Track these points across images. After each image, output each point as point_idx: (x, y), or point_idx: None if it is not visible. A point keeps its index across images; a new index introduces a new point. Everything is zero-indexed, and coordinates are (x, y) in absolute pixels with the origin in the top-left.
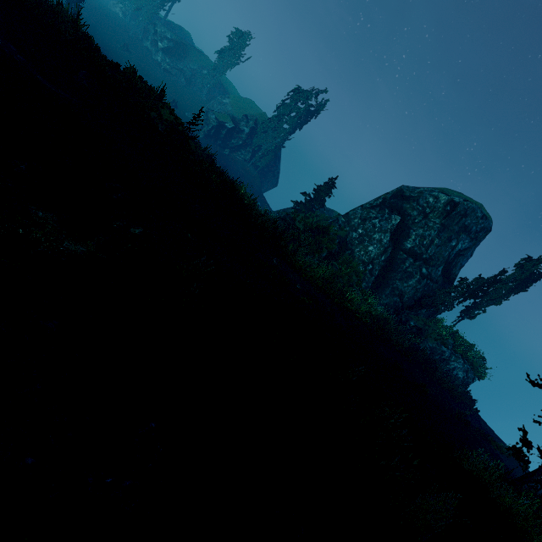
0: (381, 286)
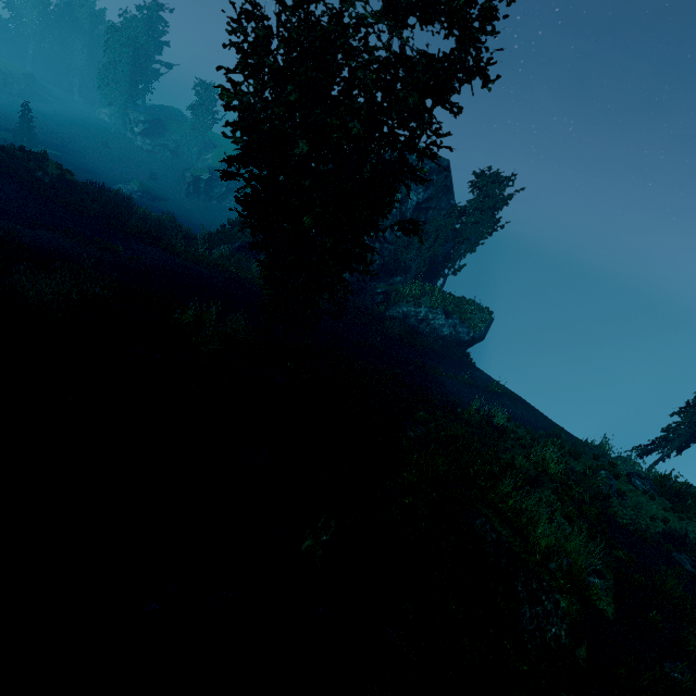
0: None
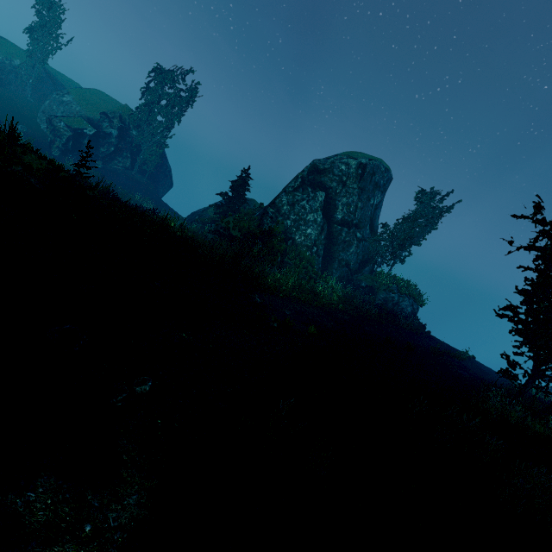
0: (329, 263)
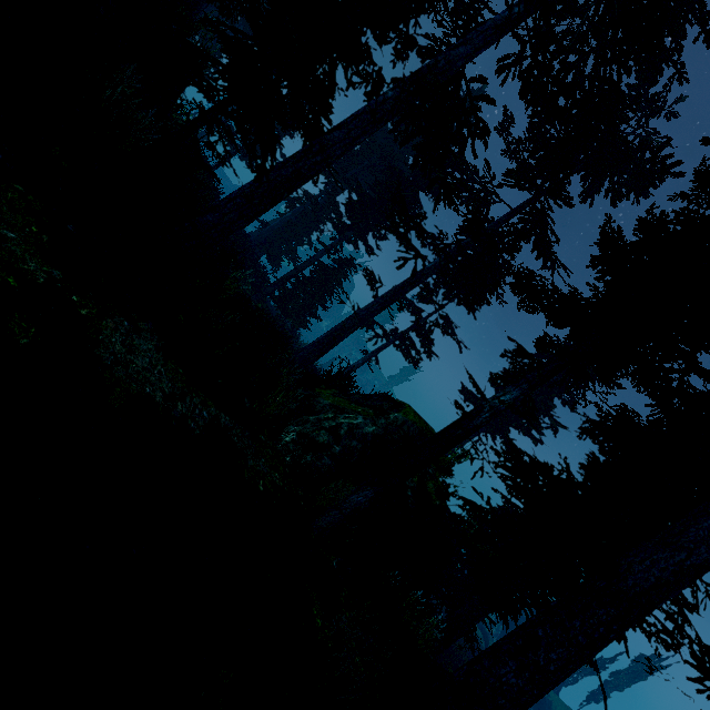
0: None
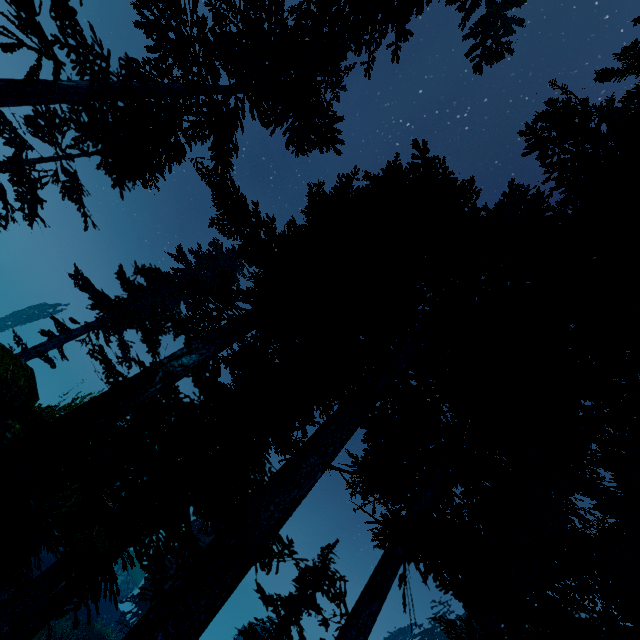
0: None
